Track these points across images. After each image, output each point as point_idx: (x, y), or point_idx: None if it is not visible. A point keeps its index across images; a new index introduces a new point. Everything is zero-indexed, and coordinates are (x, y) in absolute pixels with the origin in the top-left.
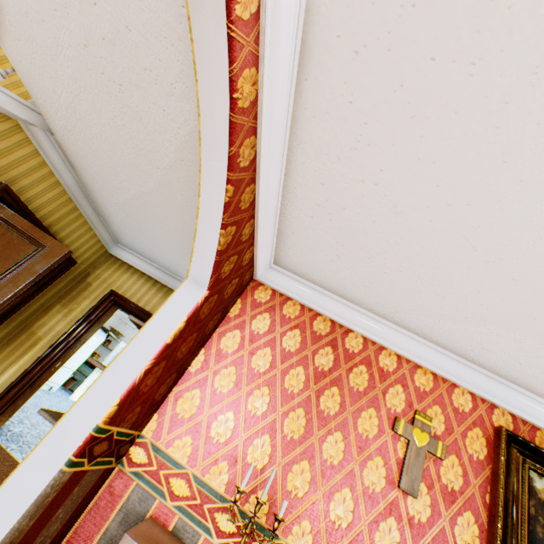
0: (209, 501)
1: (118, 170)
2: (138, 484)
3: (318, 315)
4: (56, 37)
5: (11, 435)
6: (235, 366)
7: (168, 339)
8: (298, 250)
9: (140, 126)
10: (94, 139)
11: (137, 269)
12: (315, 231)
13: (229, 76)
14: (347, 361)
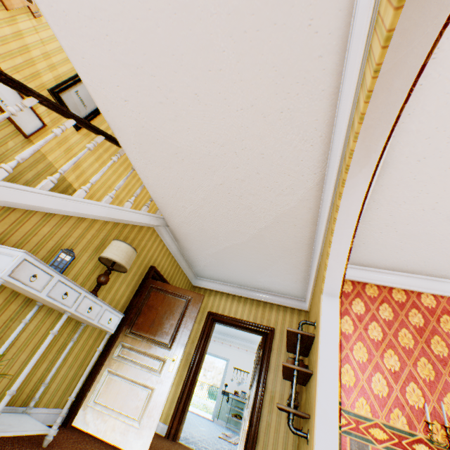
0: (403, 437)
1: (218, 235)
2: (350, 438)
3: (391, 289)
4: (199, 184)
5: (184, 439)
6: (360, 341)
7: (339, 336)
8: (367, 252)
9: (248, 211)
10: (205, 223)
11: (216, 291)
12: (383, 239)
13: (365, 195)
14: (432, 315)
